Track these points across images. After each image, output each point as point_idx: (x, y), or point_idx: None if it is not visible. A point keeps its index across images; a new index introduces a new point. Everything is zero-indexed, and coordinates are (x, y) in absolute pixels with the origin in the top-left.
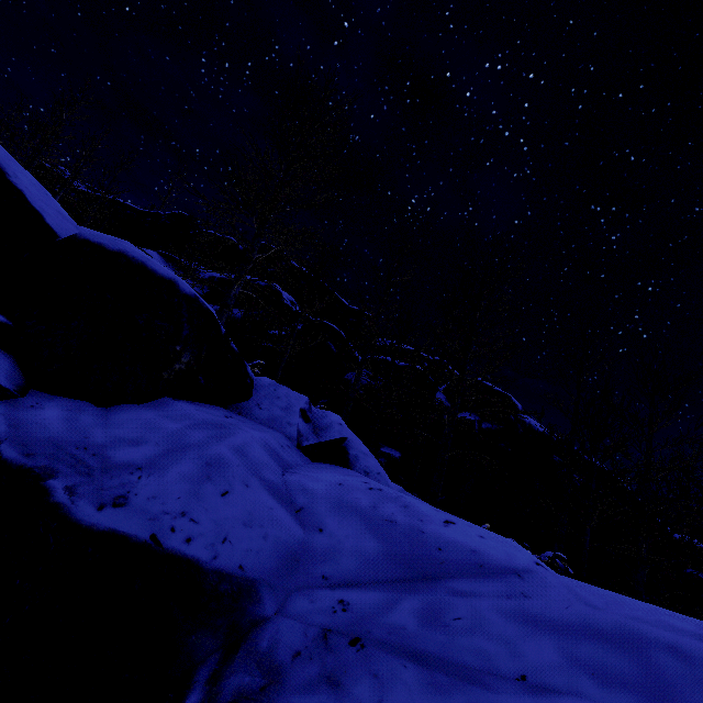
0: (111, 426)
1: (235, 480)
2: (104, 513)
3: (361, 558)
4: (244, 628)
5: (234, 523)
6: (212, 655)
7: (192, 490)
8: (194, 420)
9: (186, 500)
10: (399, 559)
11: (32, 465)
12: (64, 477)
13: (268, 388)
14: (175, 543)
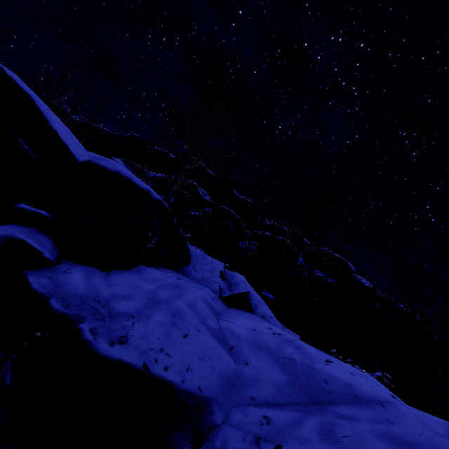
0: (111, 285)
1: (191, 326)
2: (114, 348)
3: (275, 386)
4: (203, 431)
5: (193, 357)
6: (184, 448)
7: (165, 333)
8: (161, 282)
9: (162, 340)
10: (300, 388)
11: (69, 313)
12: (88, 322)
13: (199, 257)
14: (158, 370)
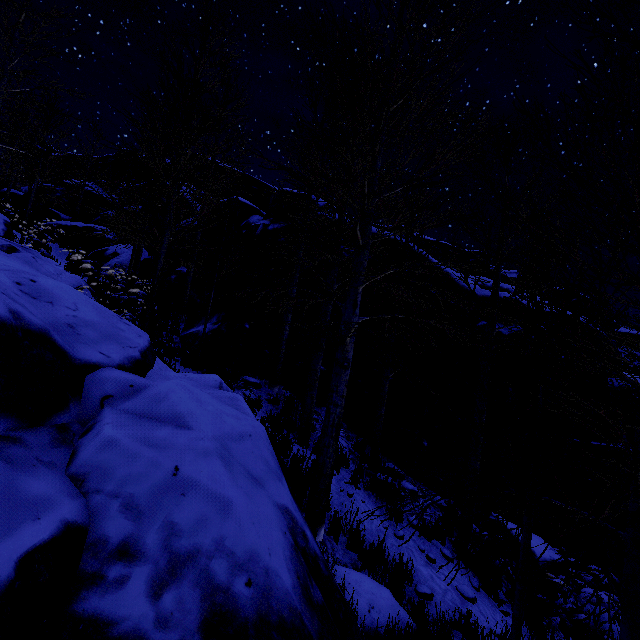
0: None
1: None
2: None
3: None
4: None
5: None
6: None
7: None
8: None
9: None
10: None
11: None
12: None
13: None
14: None
